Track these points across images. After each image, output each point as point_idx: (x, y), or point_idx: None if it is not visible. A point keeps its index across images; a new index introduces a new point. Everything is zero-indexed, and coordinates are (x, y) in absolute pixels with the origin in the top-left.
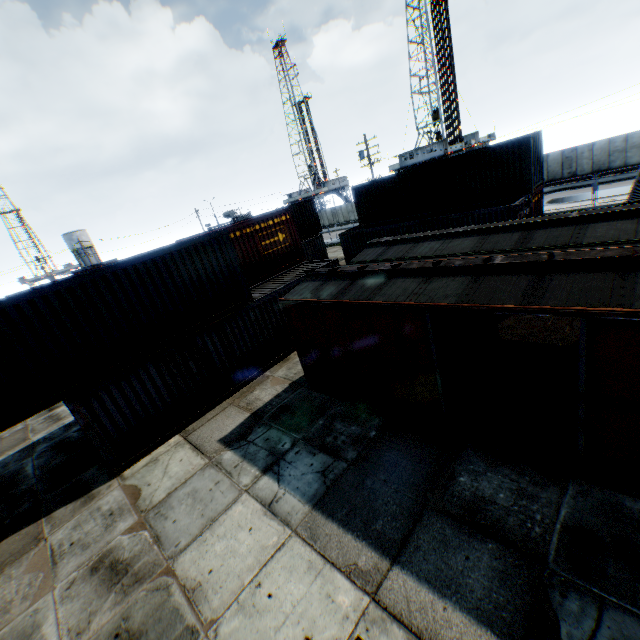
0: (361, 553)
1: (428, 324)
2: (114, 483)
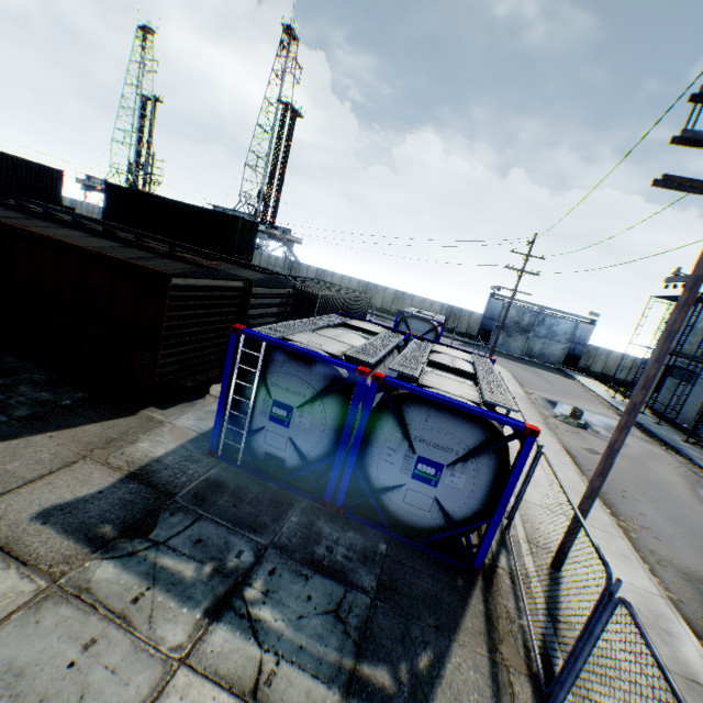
0: None
1: None
2: None
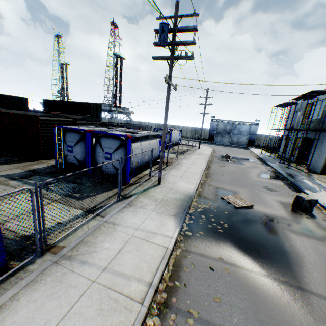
0: None
1: None
2: None
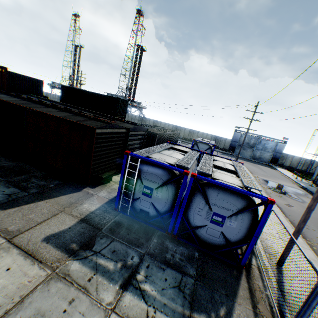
0: None
1: None
2: None
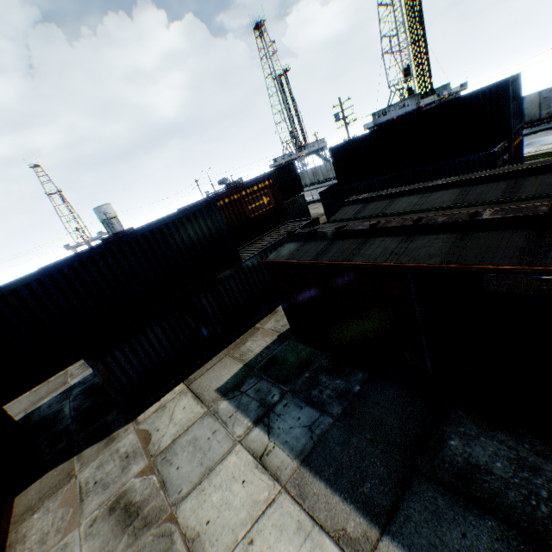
0: (349, 517)
1: (411, 285)
2: (130, 427)
